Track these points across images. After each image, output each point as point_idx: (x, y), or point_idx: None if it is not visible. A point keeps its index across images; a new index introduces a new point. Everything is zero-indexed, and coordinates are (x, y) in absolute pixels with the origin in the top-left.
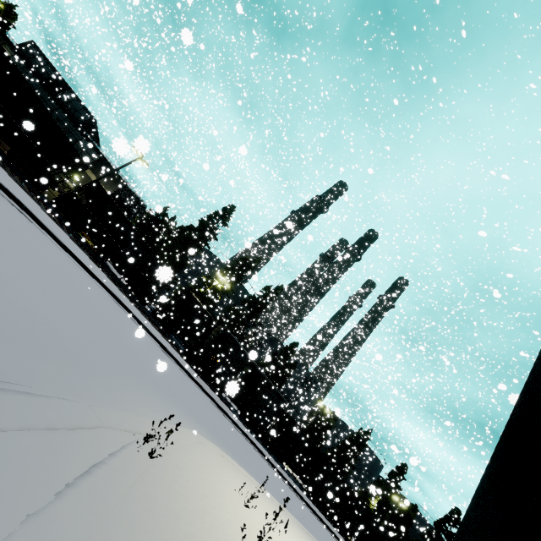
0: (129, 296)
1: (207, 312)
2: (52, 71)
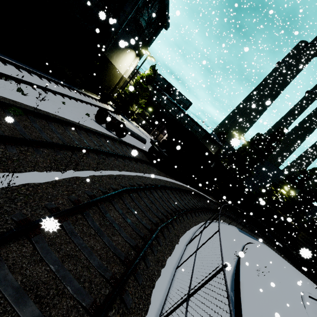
0: (260, 236)
1: (290, 222)
2: (165, 82)
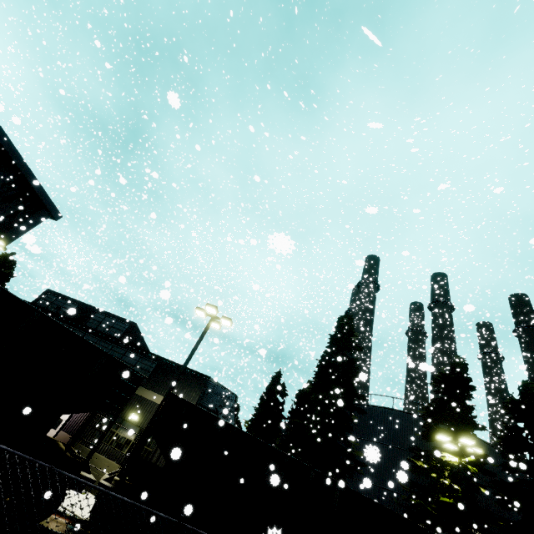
0: None
1: None
2: (73, 304)
